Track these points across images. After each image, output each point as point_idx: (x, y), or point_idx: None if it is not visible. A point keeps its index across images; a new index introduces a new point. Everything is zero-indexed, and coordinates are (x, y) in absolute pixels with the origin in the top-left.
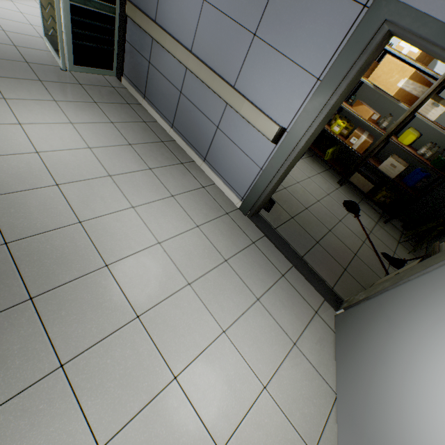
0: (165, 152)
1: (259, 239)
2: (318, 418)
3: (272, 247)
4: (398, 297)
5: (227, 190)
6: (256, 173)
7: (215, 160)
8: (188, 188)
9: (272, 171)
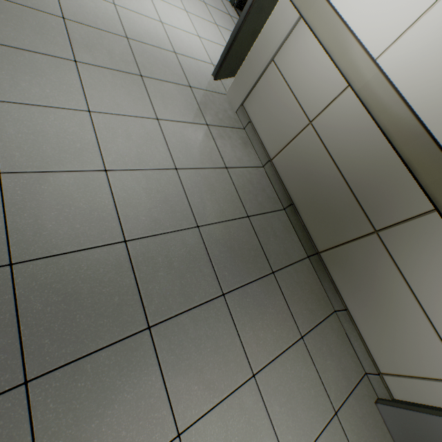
0: None
1: (236, 18)
2: None
3: None
4: None
5: None
6: None
7: None
8: None
9: None
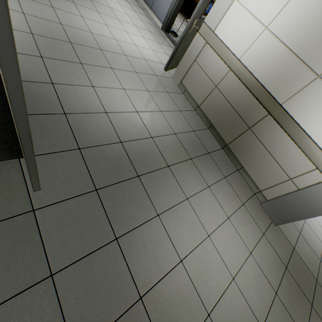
0: (135, 2)
1: (166, 38)
2: None
3: (170, 42)
4: None
5: (158, 21)
6: (169, 7)
7: (155, 8)
8: (142, 14)
9: (174, 3)
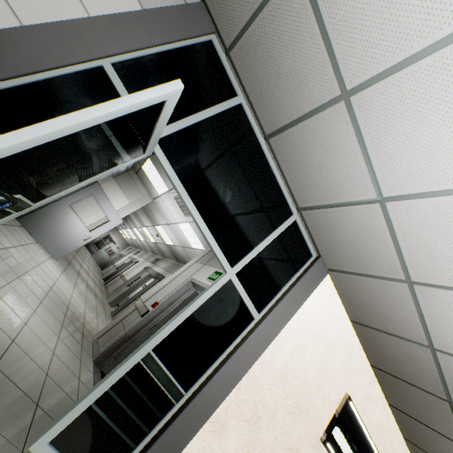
0: None
1: None
2: (45, 252)
3: None
4: (52, 209)
5: None
6: None
7: None
8: None
9: None
